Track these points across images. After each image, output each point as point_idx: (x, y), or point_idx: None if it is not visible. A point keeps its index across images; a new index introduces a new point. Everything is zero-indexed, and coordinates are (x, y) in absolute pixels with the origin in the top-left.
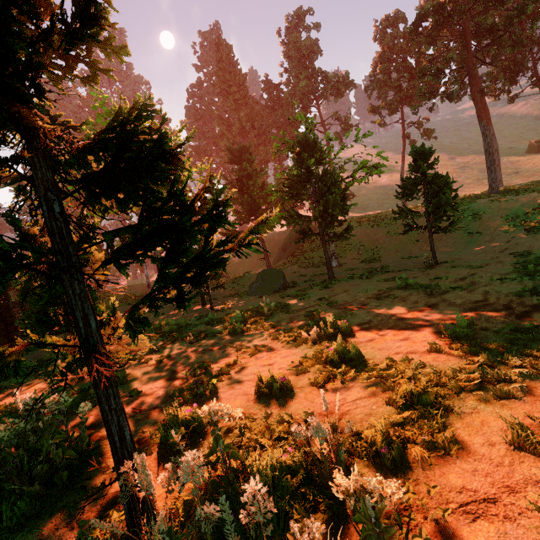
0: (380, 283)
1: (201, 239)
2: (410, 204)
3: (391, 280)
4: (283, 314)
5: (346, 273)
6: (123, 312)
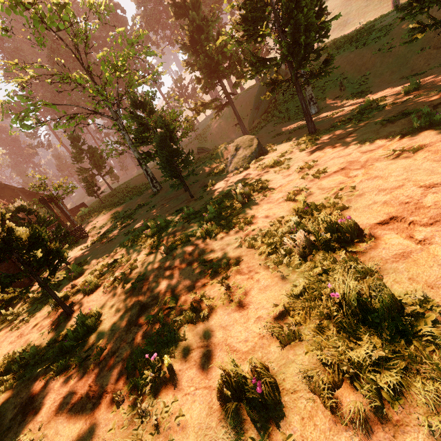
0: (381, 128)
1: (161, 125)
2: (403, 0)
3: (397, 119)
4: (261, 198)
5: (329, 121)
6: (126, 209)
